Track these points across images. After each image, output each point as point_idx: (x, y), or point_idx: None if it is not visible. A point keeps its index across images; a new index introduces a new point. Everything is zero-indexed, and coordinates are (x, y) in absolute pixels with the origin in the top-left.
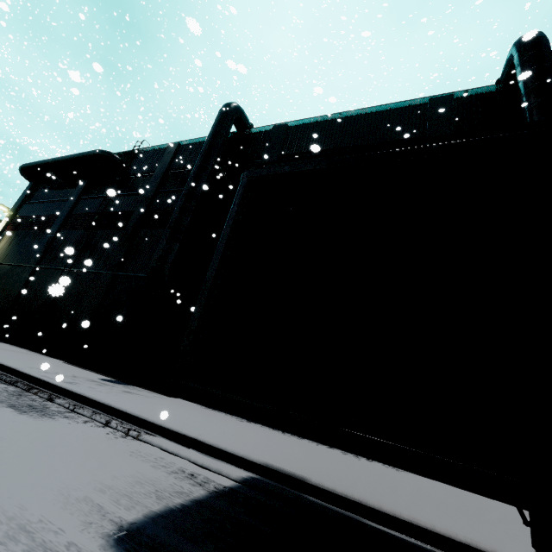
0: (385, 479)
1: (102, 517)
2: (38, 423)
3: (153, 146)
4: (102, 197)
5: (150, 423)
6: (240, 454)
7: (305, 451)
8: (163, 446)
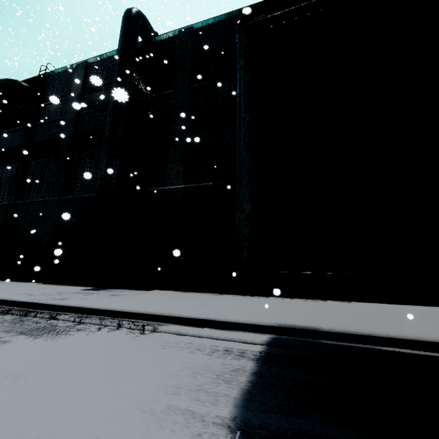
0: (352, 311)
1: (203, 424)
2: (59, 343)
3: (60, 68)
4: (22, 128)
5: (158, 316)
6: (252, 323)
7: (283, 306)
8: (182, 332)
